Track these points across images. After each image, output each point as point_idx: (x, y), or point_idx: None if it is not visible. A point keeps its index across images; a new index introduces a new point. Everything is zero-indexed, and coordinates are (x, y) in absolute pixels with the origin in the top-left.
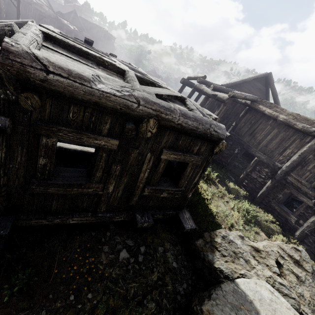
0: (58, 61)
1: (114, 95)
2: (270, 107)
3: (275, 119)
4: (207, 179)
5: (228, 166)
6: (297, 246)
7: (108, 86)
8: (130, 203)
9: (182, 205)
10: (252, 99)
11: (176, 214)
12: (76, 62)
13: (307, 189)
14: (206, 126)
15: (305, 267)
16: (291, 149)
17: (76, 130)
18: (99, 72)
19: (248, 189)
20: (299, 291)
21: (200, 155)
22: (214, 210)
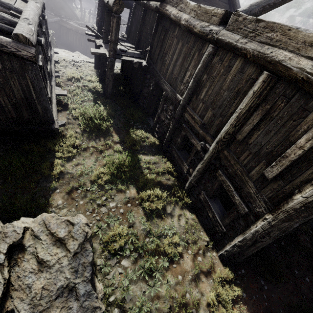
0: None
1: None
2: (176, 4)
3: (179, 24)
4: (99, 130)
5: (147, 108)
6: (73, 218)
7: None
8: None
9: None
10: None
11: None
12: None
13: (198, 128)
14: None
15: (69, 246)
16: (189, 70)
17: None
18: None
19: (158, 135)
20: (28, 282)
21: None
22: (56, 171)
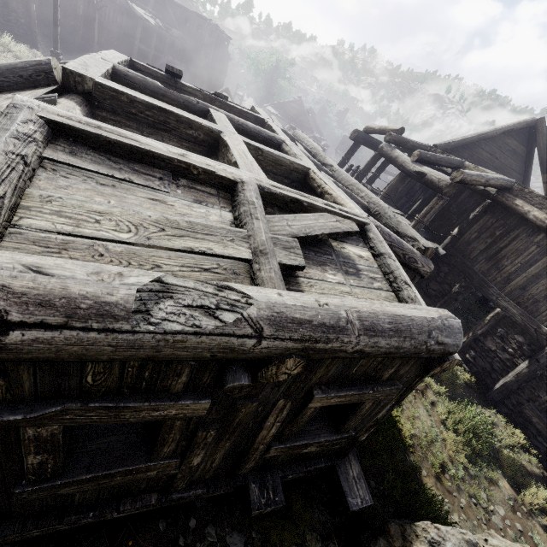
0: (38, 283)
1: (195, 335)
2: (541, 205)
3: None
4: None
5: None
6: None
7: (181, 303)
8: (238, 472)
9: (345, 452)
10: (502, 186)
11: (332, 467)
12: (123, 188)
13: None
14: (421, 339)
15: None
16: None
17: (104, 405)
18: (175, 202)
19: (475, 369)
20: None
21: (395, 380)
22: (407, 433)
